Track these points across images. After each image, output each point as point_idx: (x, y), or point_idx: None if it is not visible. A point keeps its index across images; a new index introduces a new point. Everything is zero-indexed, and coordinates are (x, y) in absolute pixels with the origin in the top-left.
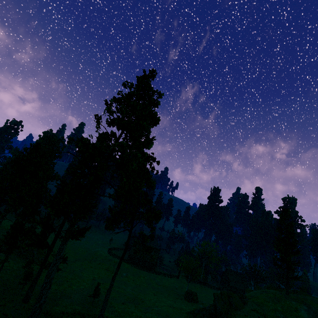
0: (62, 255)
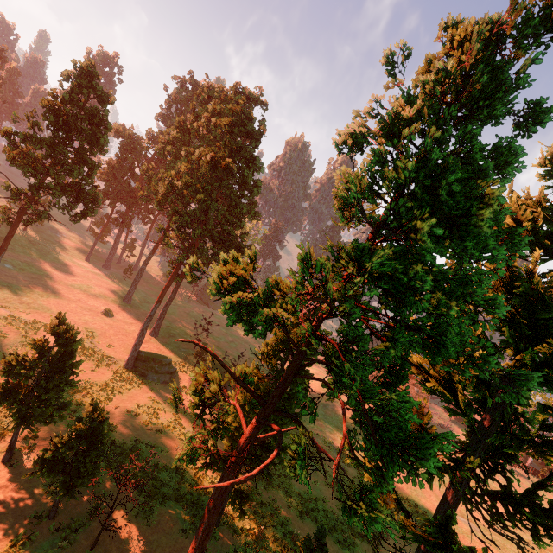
0: None
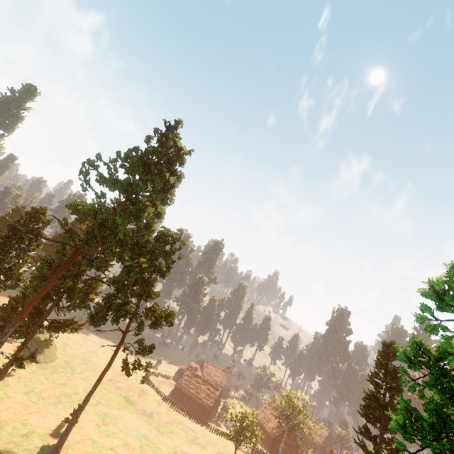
0: (4, 340)
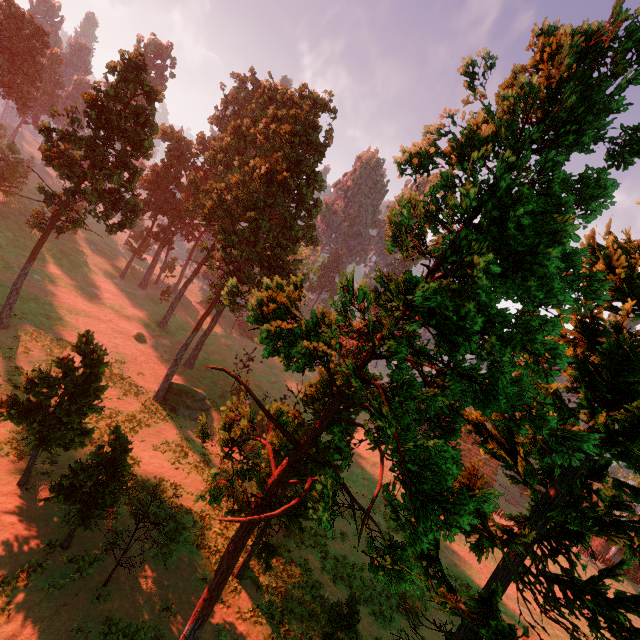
0: None
